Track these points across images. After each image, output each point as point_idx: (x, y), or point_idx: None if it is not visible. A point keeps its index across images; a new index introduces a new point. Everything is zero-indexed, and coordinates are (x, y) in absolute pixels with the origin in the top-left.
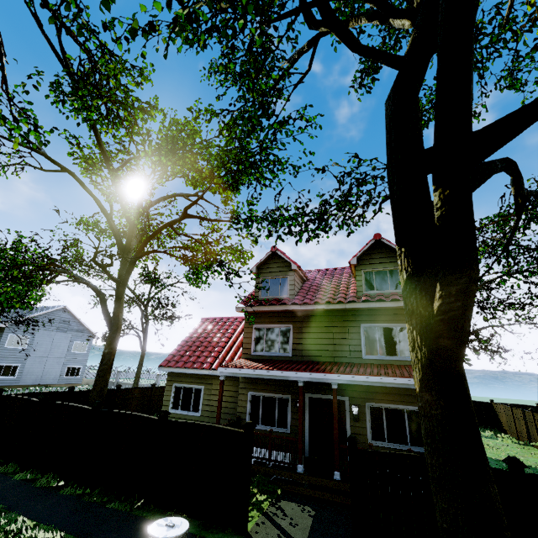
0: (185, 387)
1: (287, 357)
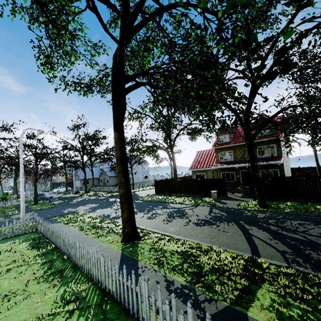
0: (198, 174)
1: (231, 161)
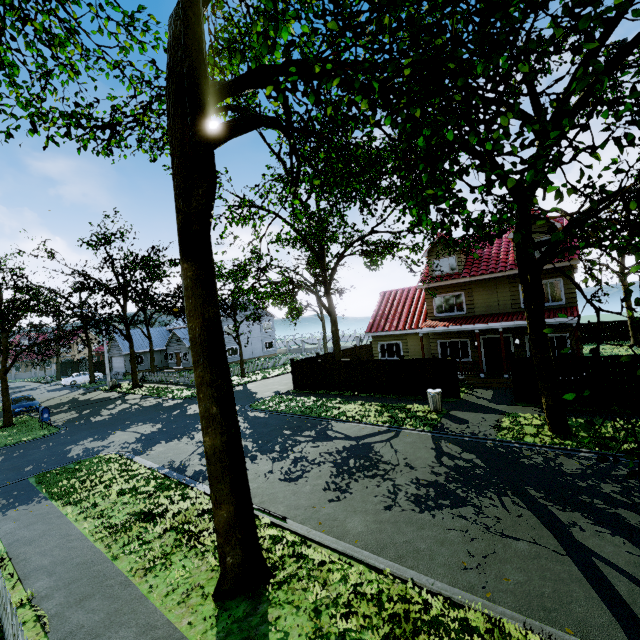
0: (387, 344)
1: (462, 315)
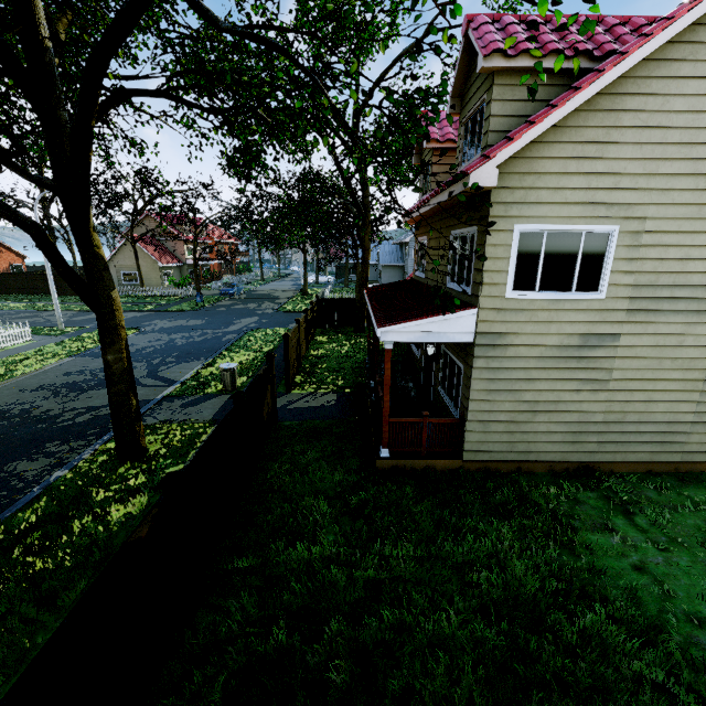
0: None
1: (423, 280)
